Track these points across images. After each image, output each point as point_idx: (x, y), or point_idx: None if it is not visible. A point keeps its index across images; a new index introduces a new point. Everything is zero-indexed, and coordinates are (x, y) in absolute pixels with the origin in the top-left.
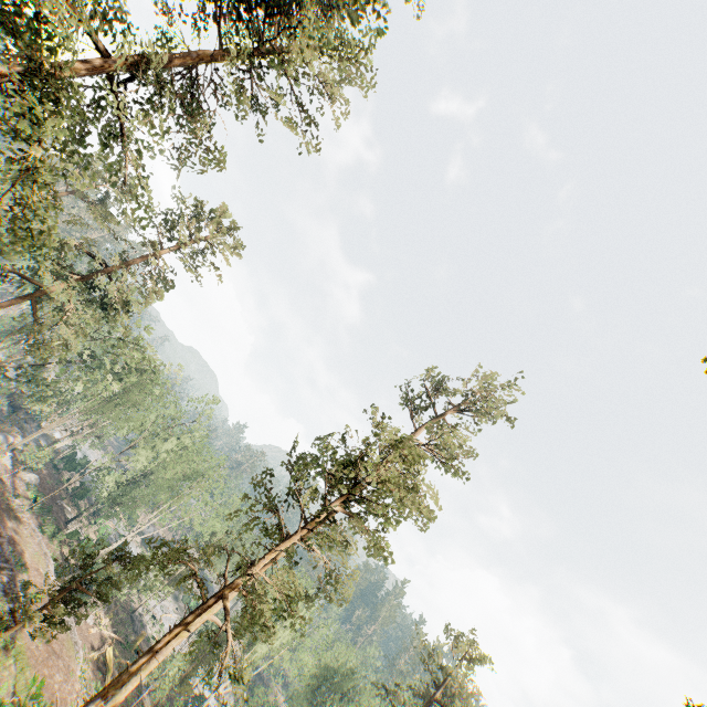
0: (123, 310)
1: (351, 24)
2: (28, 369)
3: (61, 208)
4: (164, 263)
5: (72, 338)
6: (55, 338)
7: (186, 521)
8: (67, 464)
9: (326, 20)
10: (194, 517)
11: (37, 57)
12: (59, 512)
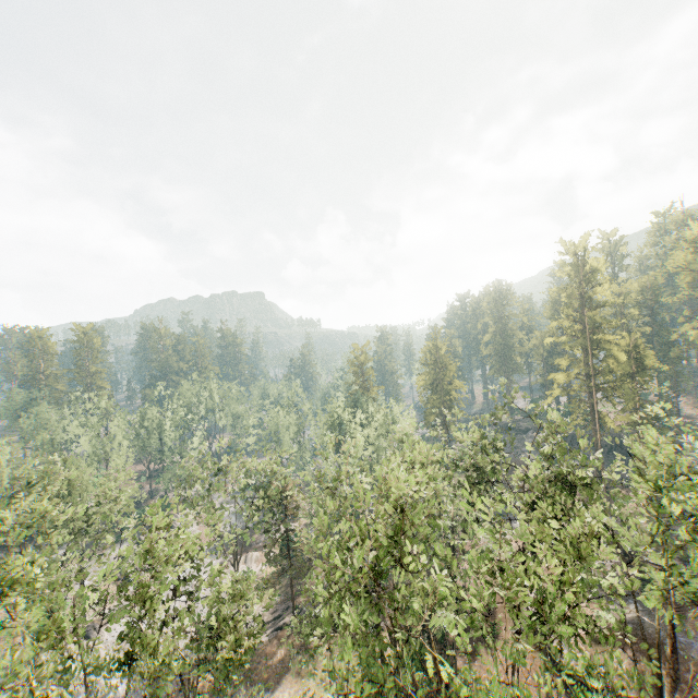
0: None
1: None
2: None
3: None
4: None
5: None
6: None
7: None
8: None
9: None
10: None
11: None
12: None
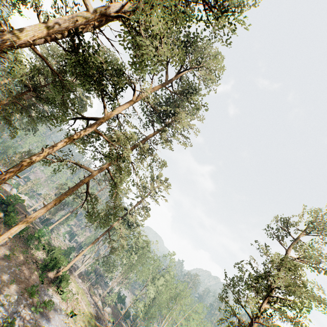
0: (137, 226)
1: (196, 110)
2: (104, 258)
3: (121, 199)
4: (147, 203)
5: (124, 243)
6: (119, 245)
7: (178, 324)
8: (119, 299)
9: (183, 108)
10: (182, 321)
11: (118, 163)
12: (121, 326)
